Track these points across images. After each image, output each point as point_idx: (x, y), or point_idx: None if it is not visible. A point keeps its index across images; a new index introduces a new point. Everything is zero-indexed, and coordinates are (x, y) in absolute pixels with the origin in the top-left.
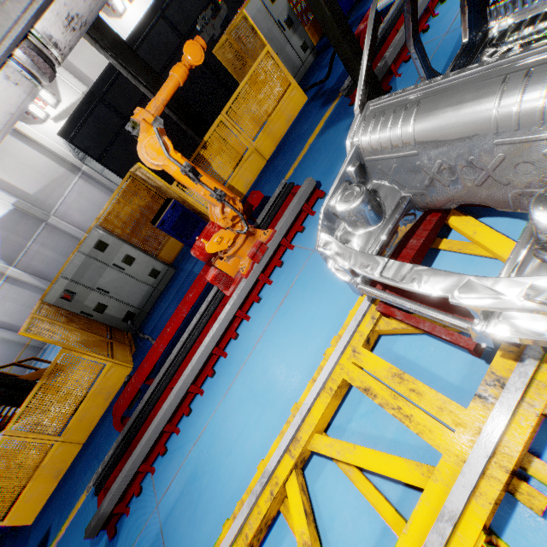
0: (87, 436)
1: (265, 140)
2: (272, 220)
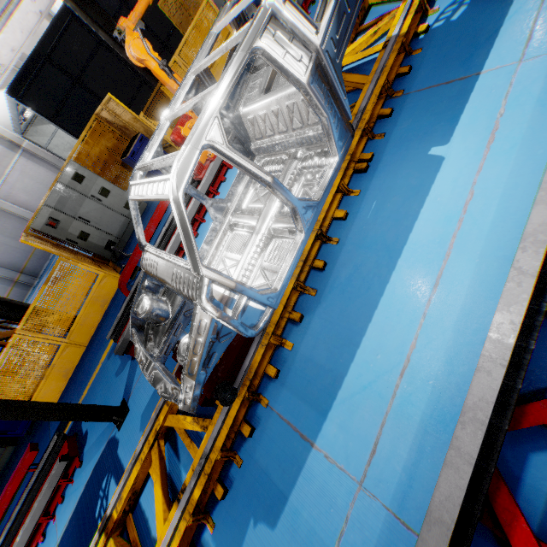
0: (89, 339)
1: None
2: None
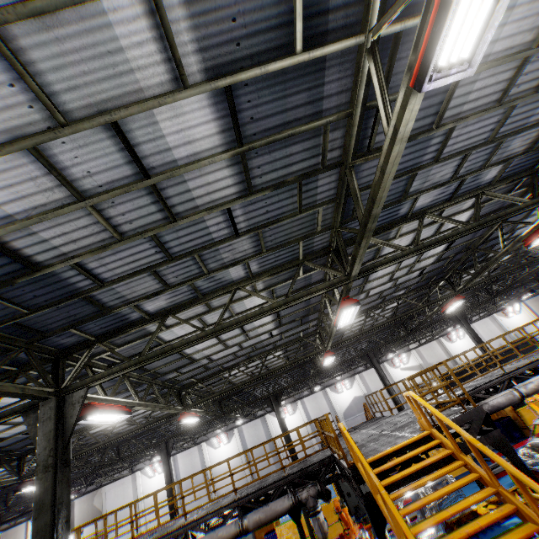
0: None
1: None
2: None
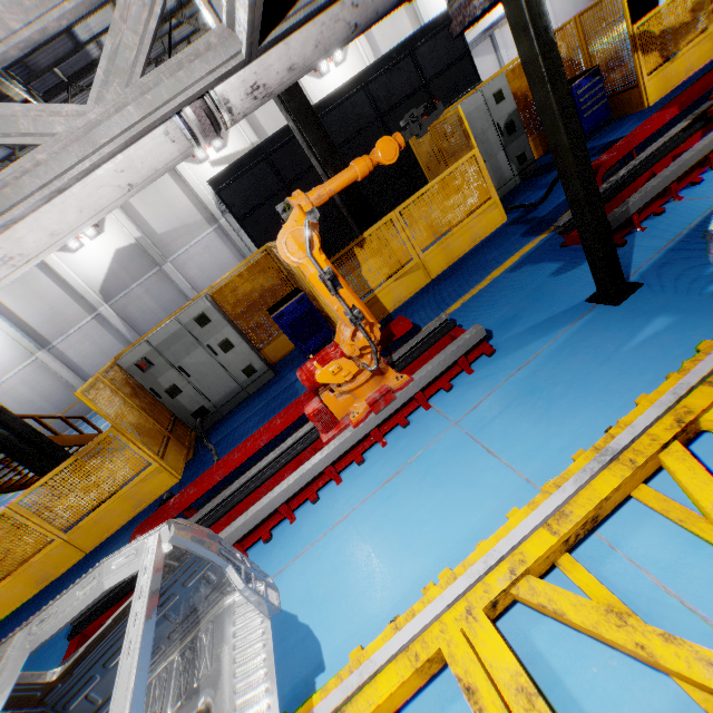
0: (95, 545)
1: (437, 255)
2: (413, 360)
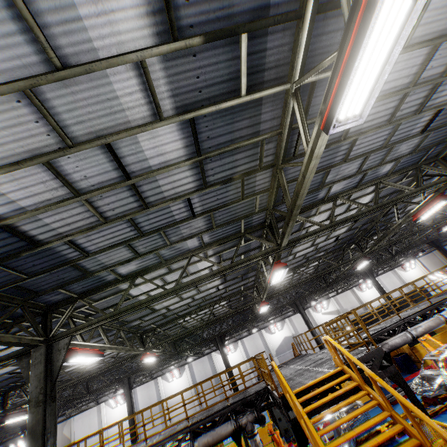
0: None
1: None
2: None
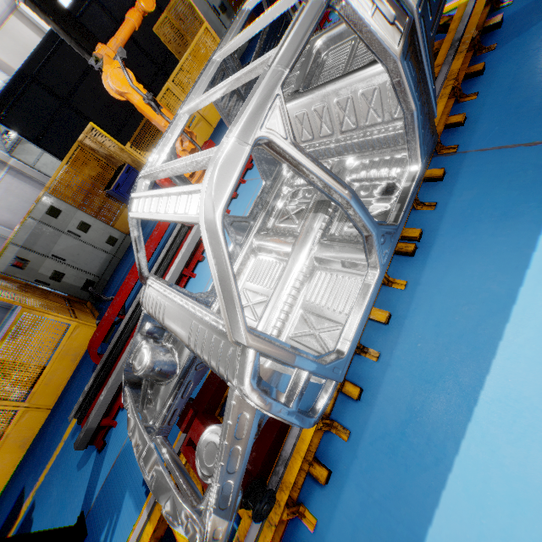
0: (55, 400)
1: (211, 109)
2: None
